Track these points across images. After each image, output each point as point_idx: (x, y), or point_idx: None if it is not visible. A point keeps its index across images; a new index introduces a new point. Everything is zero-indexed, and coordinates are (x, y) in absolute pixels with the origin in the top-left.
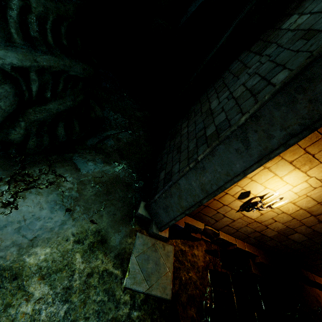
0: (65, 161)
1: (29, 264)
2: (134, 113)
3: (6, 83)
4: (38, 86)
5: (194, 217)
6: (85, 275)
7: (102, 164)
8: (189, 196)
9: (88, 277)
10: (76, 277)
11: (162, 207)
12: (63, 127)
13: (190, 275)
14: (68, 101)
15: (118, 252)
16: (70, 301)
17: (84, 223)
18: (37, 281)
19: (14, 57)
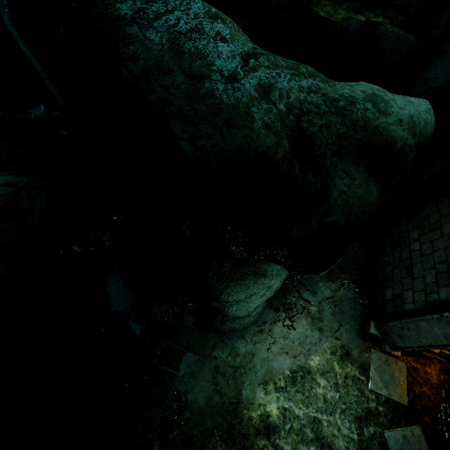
0: (304, 285)
1: (312, 366)
2: None
3: None
4: None
5: None
6: (343, 377)
7: (329, 283)
8: (430, 337)
9: (345, 379)
10: (338, 377)
11: (396, 333)
12: None
13: (423, 390)
14: None
15: (360, 364)
16: (339, 391)
17: (332, 339)
18: (319, 376)
19: None
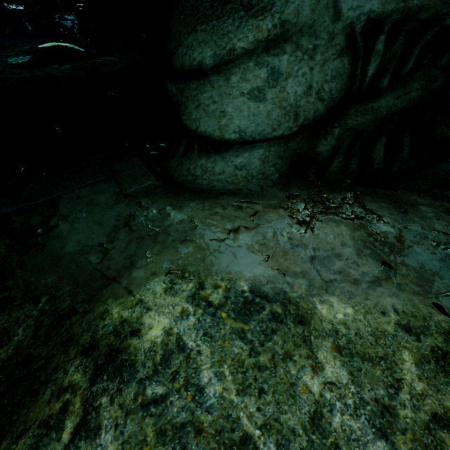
0: (378, 196)
1: (320, 314)
2: None
3: (347, 55)
4: (376, 68)
5: None
6: (427, 412)
7: None
8: None
9: (435, 423)
10: (404, 399)
11: None
12: (383, 146)
13: None
14: (414, 90)
15: None
16: (390, 440)
17: (418, 301)
18: (330, 350)
19: (376, 0)
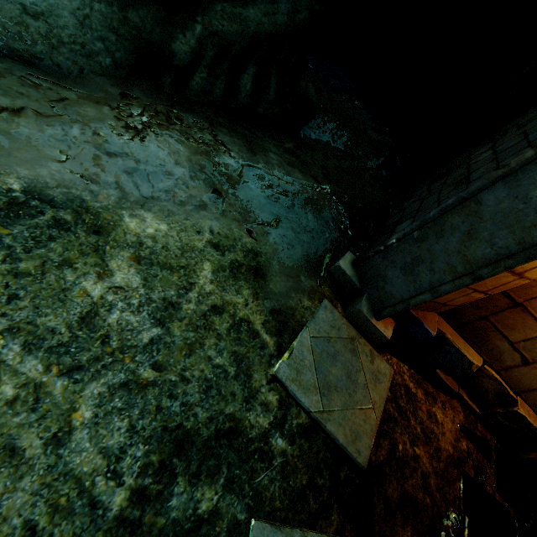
0: (236, 133)
1: (127, 227)
2: (365, 130)
3: None
4: None
5: (462, 330)
6: (209, 305)
7: (292, 168)
8: (507, 232)
9: (212, 312)
10: (192, 297)
11: (400, 263)
12: (252, 78)
13: (418, 453)
14: (281, 13)
15: (279, 308)
16: (167, 327)
17: (235, 227)
18: (128, 260)
19: None
